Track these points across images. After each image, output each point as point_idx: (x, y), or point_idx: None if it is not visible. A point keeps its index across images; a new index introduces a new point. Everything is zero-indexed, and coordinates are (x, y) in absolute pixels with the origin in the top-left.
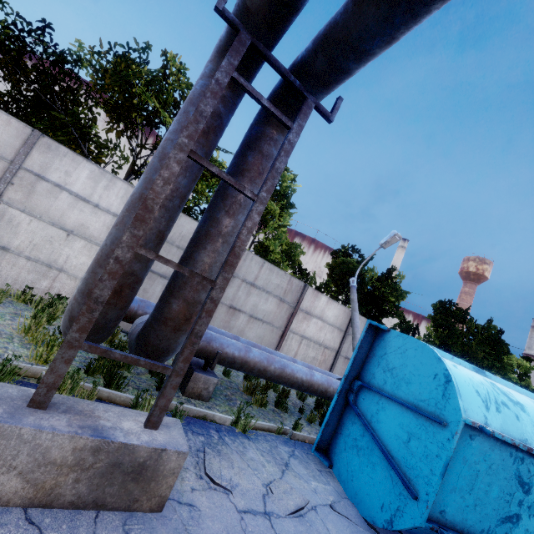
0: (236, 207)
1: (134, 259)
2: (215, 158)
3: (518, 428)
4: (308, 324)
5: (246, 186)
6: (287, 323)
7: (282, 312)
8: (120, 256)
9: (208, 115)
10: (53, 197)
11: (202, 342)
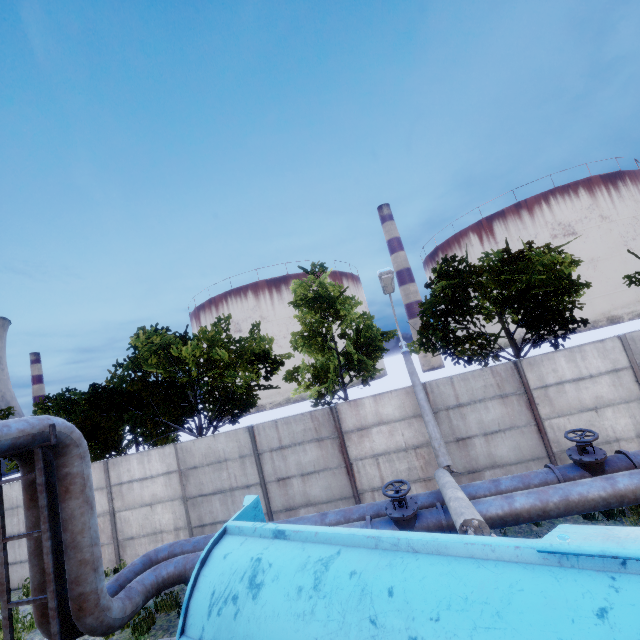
0: (65, 523)
1: (40, 593)
2: (219, 353)
3: (230, 631)
4: (371, 440)
5: (63, 506)
6: (343, 456)
7: (329, 450)
8: (5, 615)
9: (0, 515)
10: (132, 490)
11: (191, 570)
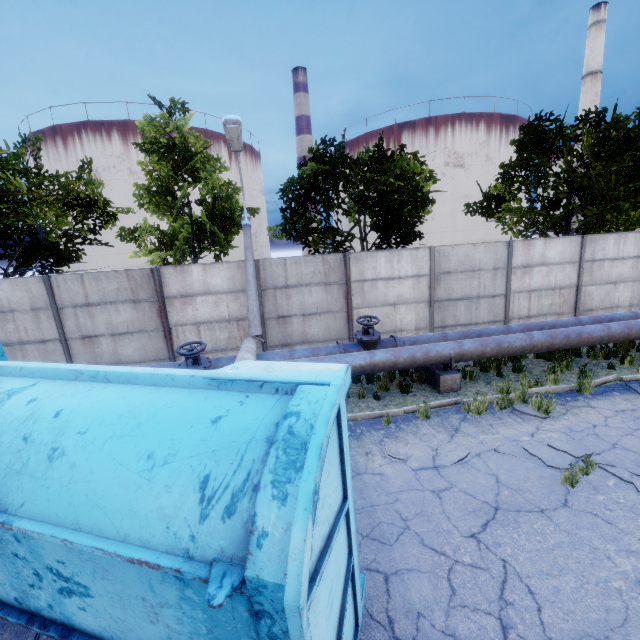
0: None
1: None
2: (14, 182)
3: None
4: (195, 308)
5: None
6: (162, 320)
7: (146, 313)
8: None
9: None
10: None
11: None
